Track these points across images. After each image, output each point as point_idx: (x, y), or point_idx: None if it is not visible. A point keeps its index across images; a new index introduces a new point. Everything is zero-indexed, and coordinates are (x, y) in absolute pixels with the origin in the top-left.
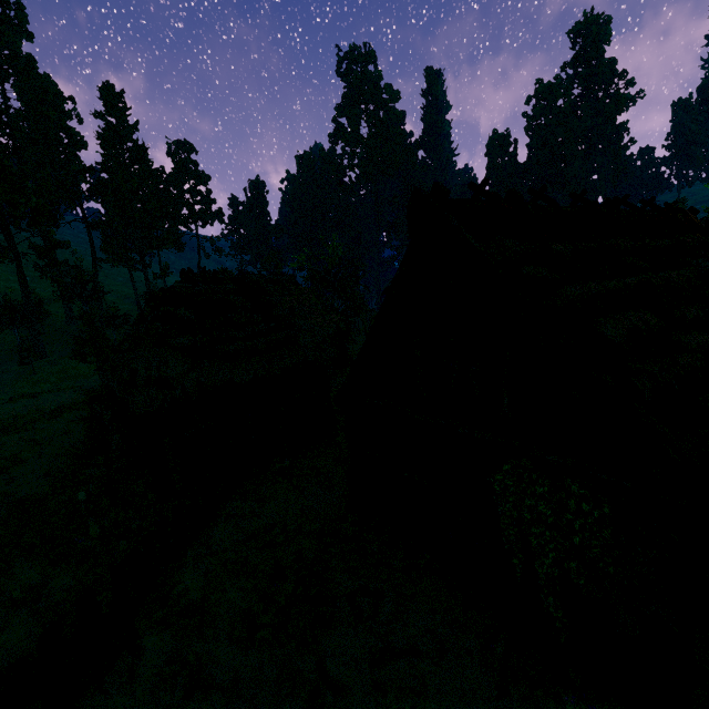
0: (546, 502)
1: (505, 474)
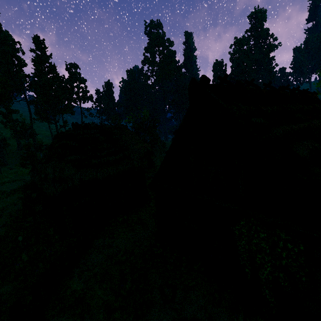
0: (265, 241)
1: (241, 226)
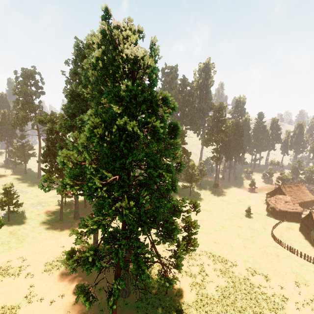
0: (313, 233)
1: (311, 231)
